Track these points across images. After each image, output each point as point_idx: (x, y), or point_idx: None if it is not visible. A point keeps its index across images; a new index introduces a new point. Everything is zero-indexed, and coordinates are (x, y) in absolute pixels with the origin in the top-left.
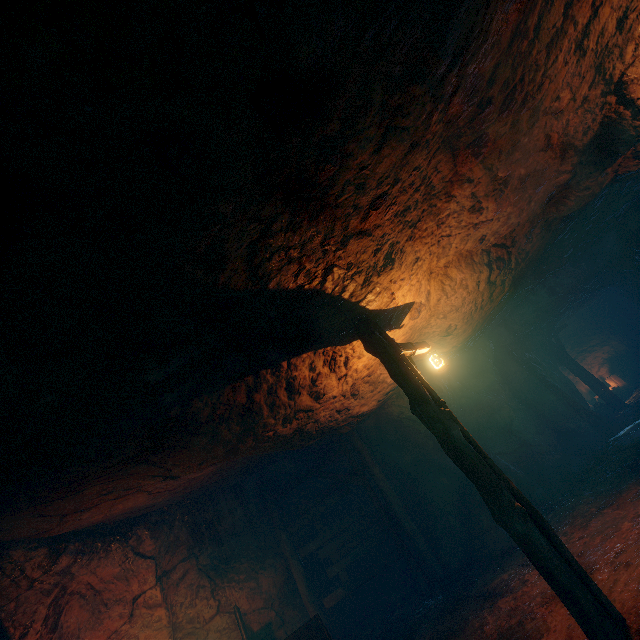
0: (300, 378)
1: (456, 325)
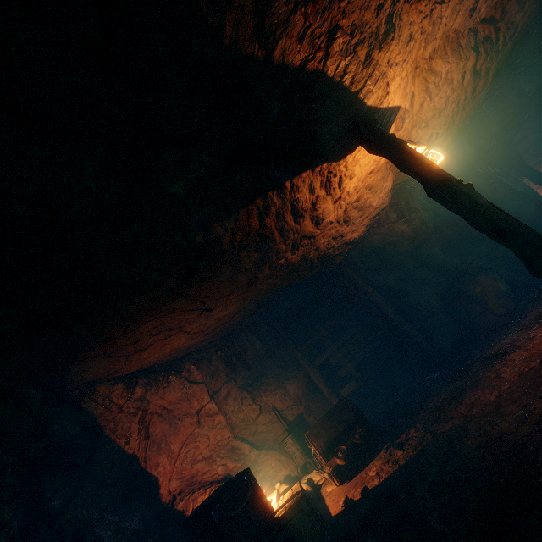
0: (302, 201)
1: (437, 133)
